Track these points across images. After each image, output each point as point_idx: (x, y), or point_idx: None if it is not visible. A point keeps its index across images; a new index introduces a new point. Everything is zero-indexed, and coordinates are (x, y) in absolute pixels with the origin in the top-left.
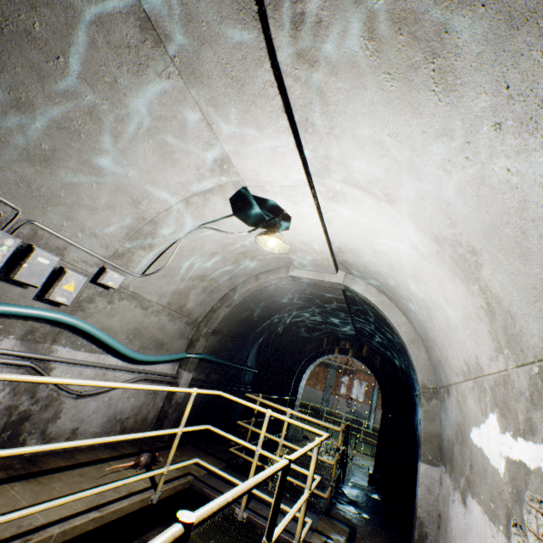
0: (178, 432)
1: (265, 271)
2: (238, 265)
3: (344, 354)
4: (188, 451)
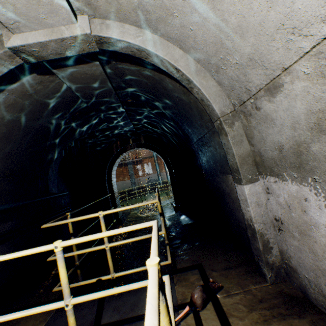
0: None
1: None
2: None
3: (132, 148)
4: None
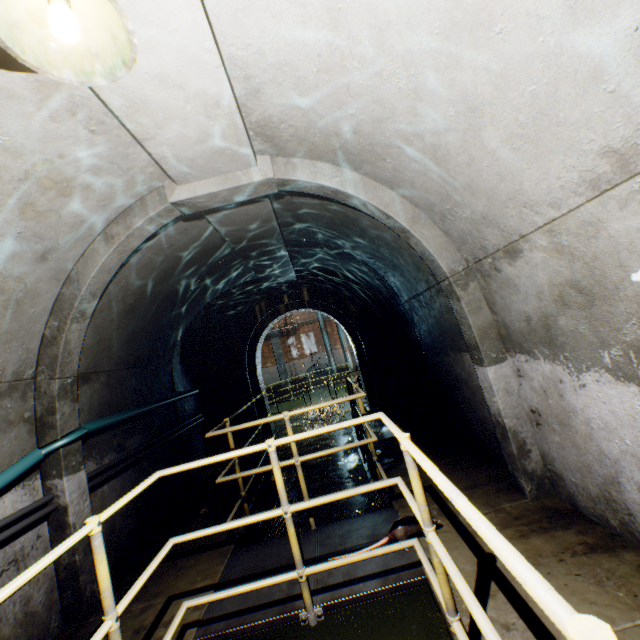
0: (109, 629)
1: (118, 215)
2: (42, 219)
3: (289, 311)
4: (160, 582)
